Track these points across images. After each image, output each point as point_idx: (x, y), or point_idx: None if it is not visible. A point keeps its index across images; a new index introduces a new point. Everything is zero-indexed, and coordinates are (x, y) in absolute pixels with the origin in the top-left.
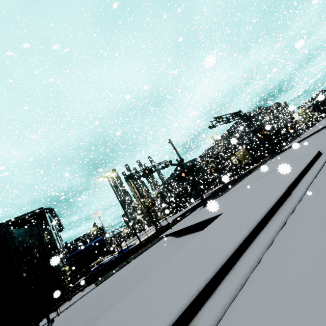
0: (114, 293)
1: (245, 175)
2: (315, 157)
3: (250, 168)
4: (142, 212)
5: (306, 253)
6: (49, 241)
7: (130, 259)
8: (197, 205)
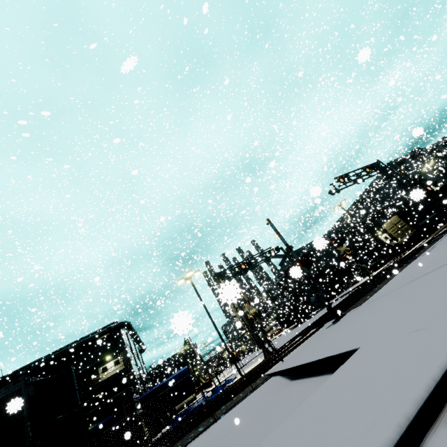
0: None
1: (405, 262)
2: None
3: (413, 249)
4: (241, 327)
5: None
6: (124, 368)
7: (220, 413)
8: (327, 316)
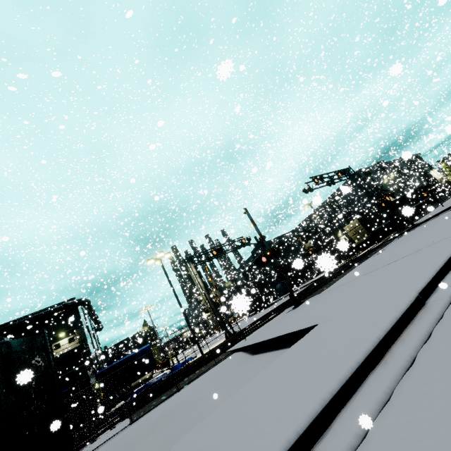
0: (152, 439)
1: (358, 261)
2: None
3: (367, 251)
4: (206, 310)
5: (449, 437)
6: (79, 345)
7: (183, 383)
8: (287, 303)
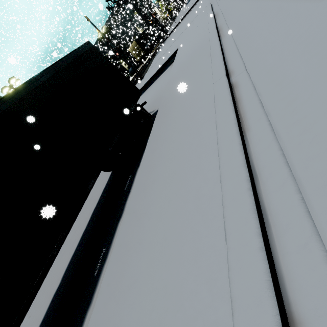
0: None
1: (150, 60)
2: (211, 4)
3: (148, 58)
4: None
5: (237, 3)
6: None
7: None
8: None
